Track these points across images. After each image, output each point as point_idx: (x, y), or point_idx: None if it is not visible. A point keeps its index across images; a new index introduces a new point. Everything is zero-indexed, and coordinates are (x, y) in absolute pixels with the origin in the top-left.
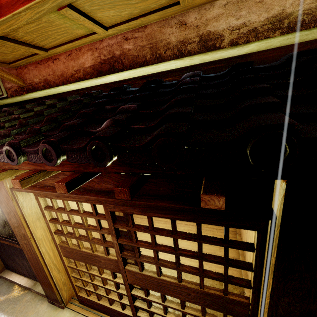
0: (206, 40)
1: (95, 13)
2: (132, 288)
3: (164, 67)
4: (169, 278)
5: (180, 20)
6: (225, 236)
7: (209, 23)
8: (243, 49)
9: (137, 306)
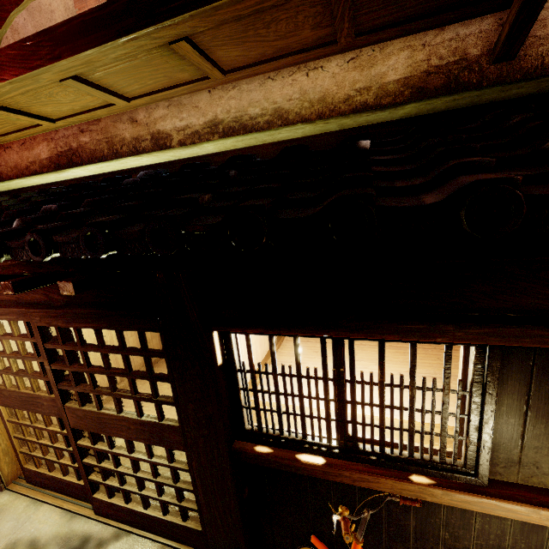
0: (157, 138)
1: (29, 109)
2: (78, 437)
3: (135, 162)
4: (109, 411)
5: (131, 116)
6: (140, 343)
7: (157, 122)
8: (206, 148)
9: (86, 463)
